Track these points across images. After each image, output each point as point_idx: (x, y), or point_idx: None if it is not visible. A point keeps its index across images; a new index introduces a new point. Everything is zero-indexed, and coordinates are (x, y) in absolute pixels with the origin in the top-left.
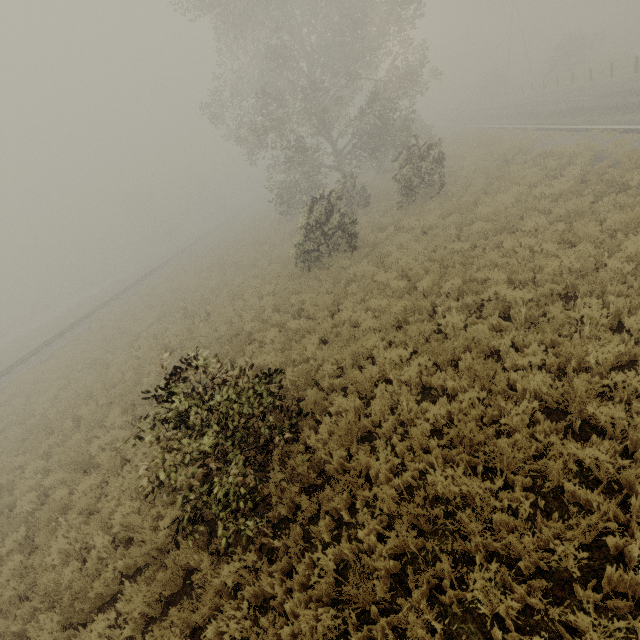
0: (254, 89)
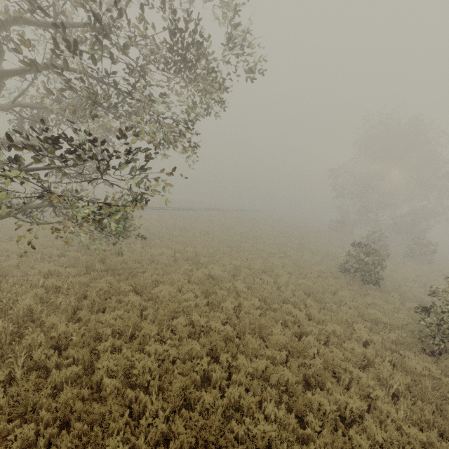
0: (354, 176)
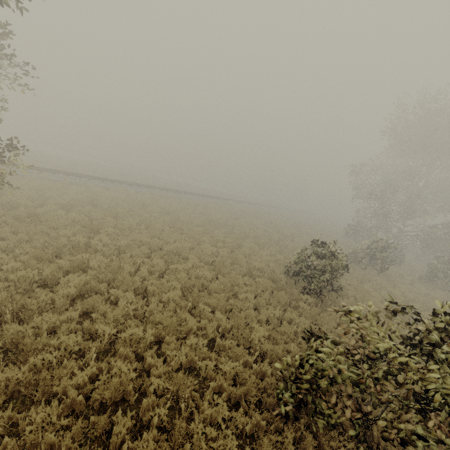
0: (383, 175)
